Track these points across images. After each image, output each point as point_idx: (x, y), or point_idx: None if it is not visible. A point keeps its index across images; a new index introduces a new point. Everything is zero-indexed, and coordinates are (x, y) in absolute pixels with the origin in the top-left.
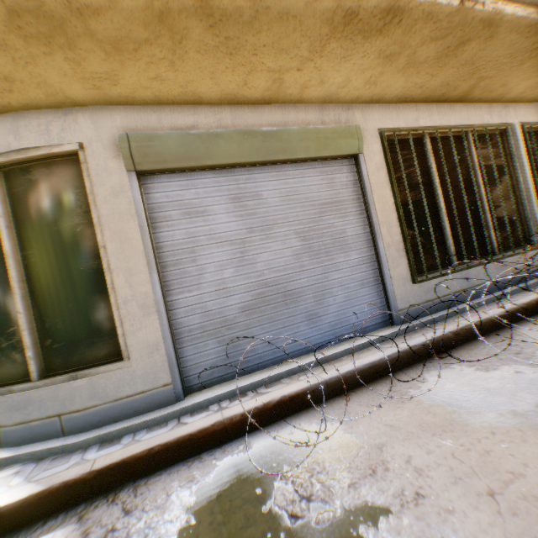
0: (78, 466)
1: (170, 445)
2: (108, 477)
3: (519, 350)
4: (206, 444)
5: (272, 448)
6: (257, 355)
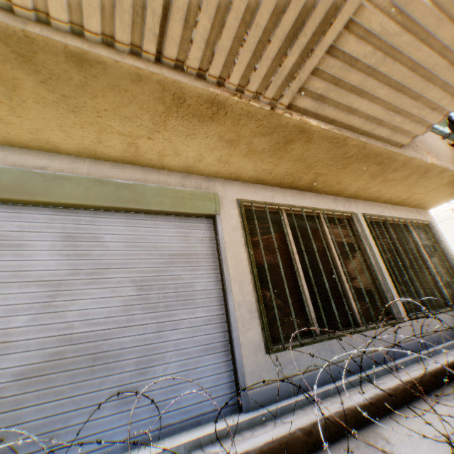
0: None
1: None
2: None
3: None
4: None
5: None
6: None
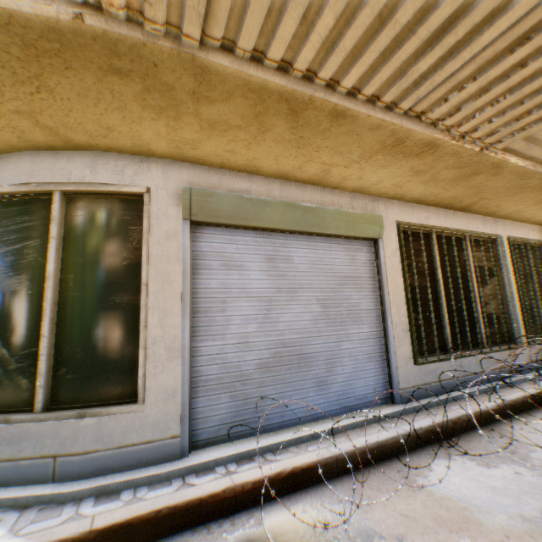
0: (74, 521)
1: (178, 508)
2: (108, 540)
3: (514, 449)
4: (214, 511)
5: (287, 525)
6: (265, 416)
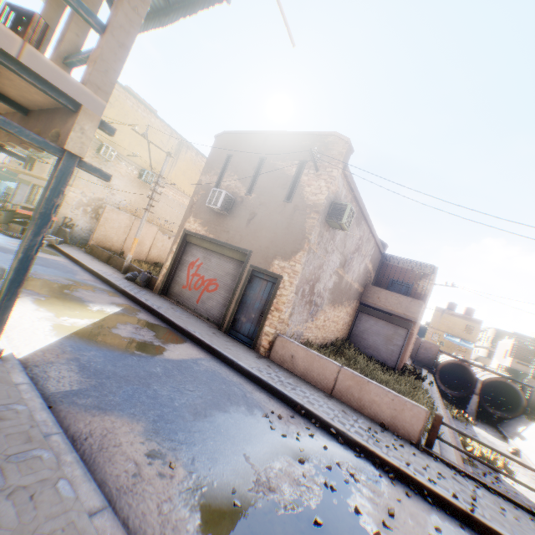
0: None
1: None
2: None
3: None
4: None
5: None
6: None
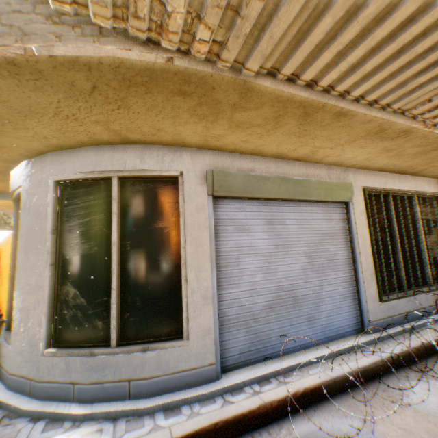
0: (157, 431)
1: (229, 421)
2: None
3: None
4: (253, 423)
5: (312, 435)
6: (271, 345)
